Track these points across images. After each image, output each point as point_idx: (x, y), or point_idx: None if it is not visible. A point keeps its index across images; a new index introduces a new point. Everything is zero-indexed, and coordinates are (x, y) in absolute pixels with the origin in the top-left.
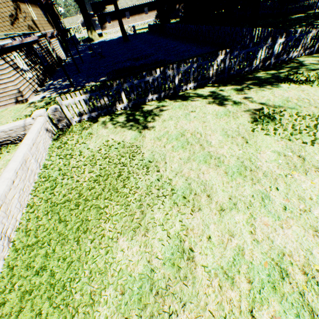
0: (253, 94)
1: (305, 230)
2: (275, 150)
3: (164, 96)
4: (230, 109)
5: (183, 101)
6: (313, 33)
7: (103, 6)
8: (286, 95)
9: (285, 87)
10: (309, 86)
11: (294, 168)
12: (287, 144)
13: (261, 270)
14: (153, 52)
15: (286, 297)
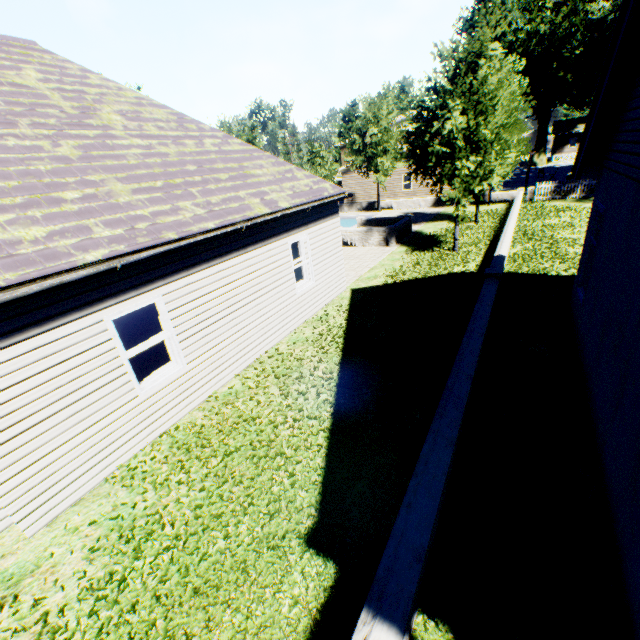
0: None
1: None
2: None
3: None
4: None
5: None
6: None
7: (573, 125)
8: None
9: None
10: None
11: None
12: None
13: None
14: None
15: None
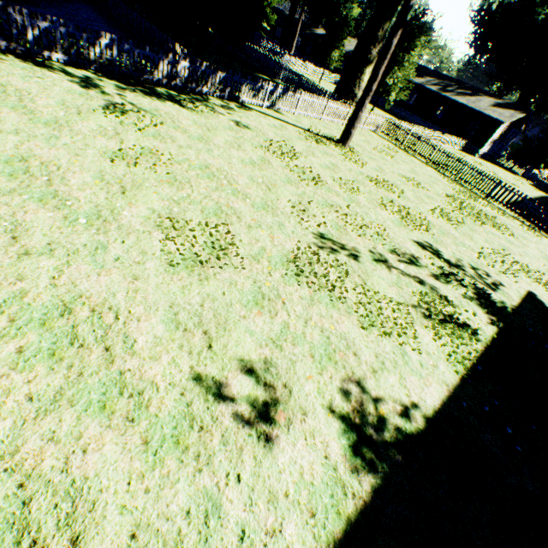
0: (133, 96)
1: (69, 154)
2: (101, 125)
3: (7, 50)
4: (92, 94)
5: (36, 67)
6: (222, 76)
7: None
8: (161, 108)
9: (169, 105)
10: (189, 112)
11: (104, 135)
12: (117, 126)
13: (6, 157)
14: (41, 4)
15: (14, 167)
